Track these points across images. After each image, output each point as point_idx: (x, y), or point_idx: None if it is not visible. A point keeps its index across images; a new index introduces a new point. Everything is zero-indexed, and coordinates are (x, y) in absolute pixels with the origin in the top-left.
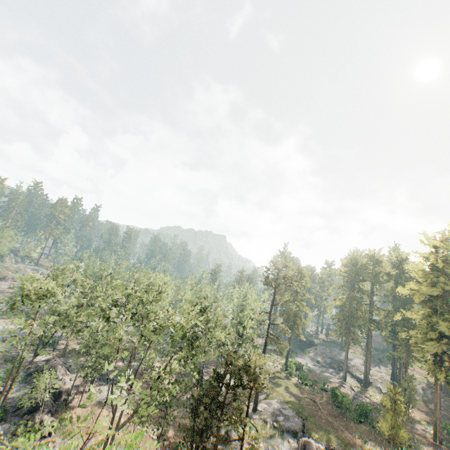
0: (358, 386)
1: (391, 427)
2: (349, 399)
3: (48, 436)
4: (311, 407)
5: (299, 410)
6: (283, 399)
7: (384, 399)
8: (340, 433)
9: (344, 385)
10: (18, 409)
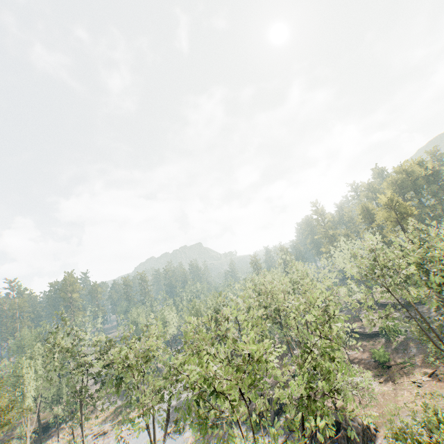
0: None
1: None
2: None
3: (375, 433)
4: None
5: None
6: None
7: None
8: None
9: None
10: (311, 441)
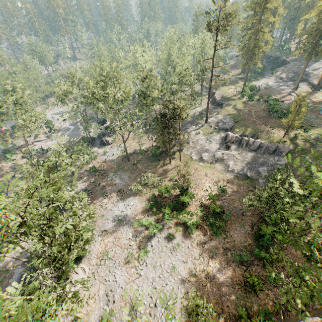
0: (307, 91)
1: (290, 121)
2: (278, 105)
3: (111, 144)
4: (245, 115)
5: (235, 118)
6: (227, 113)
7: (292, 106)
8: (257, 127)
9: (292, 94)
10: (99, 137)
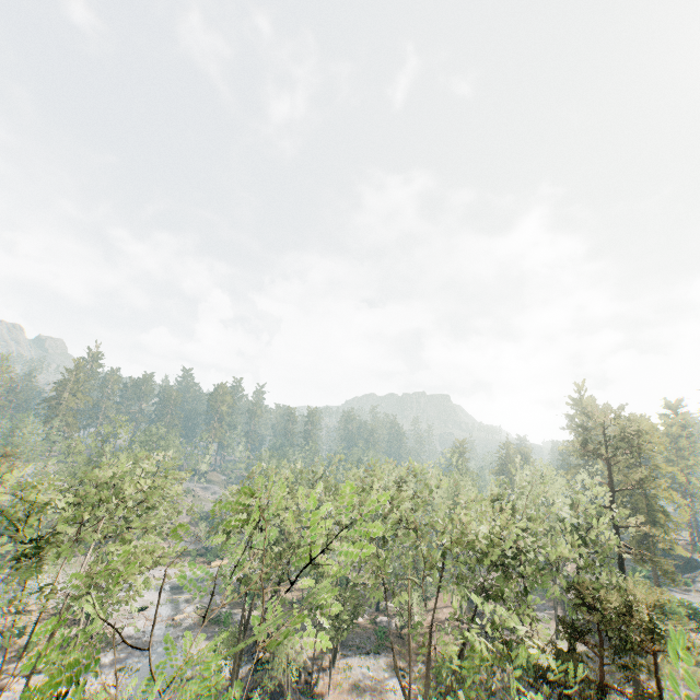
0: None
1: None
2: None
3: None
4: None
5: None
6: None
7: None
8: None
9: None
10: (249, 696)
